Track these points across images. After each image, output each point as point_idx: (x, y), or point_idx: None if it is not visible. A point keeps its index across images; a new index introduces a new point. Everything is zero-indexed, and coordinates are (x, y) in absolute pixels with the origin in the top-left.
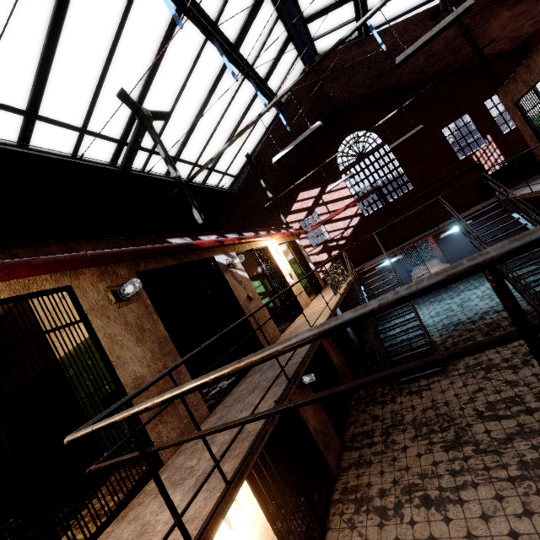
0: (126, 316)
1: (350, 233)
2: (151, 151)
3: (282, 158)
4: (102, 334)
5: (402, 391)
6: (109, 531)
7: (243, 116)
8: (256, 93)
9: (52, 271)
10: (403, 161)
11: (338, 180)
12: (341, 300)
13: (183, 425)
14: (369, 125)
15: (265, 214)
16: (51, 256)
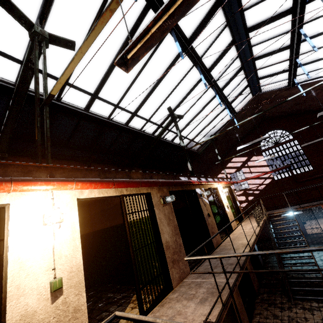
0: (165, 211)
1: (263, 187)
2: (170, 130)
3: (242, 148)
4: (157, 217)
5: (297, 305)
6: (157, 309)
7: (215, 117)
8: (224, 108)
9: (150, 186)
10: (307, 151)
11: (260, 155)
12: (260, 230)
13: (180, 273)
14: (285, 127)
15: (210, 165)
16: (150, 180)
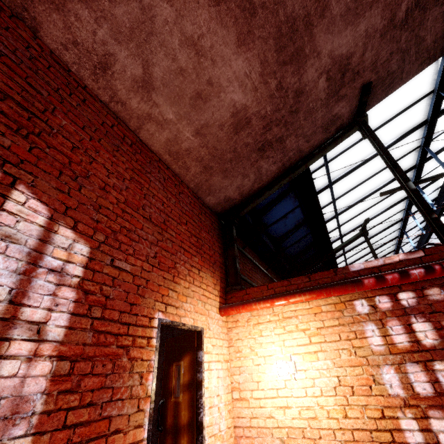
0: None
1: None
2: None
3: None
4: None
5: None
6: None
7: None
8: None
9: None
10: None
11: None
12: None
13: None
14: None
15: None
16: None
